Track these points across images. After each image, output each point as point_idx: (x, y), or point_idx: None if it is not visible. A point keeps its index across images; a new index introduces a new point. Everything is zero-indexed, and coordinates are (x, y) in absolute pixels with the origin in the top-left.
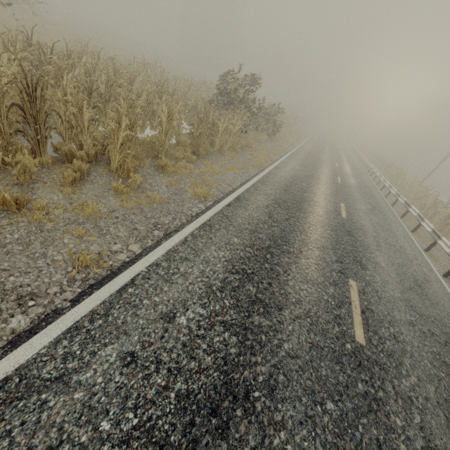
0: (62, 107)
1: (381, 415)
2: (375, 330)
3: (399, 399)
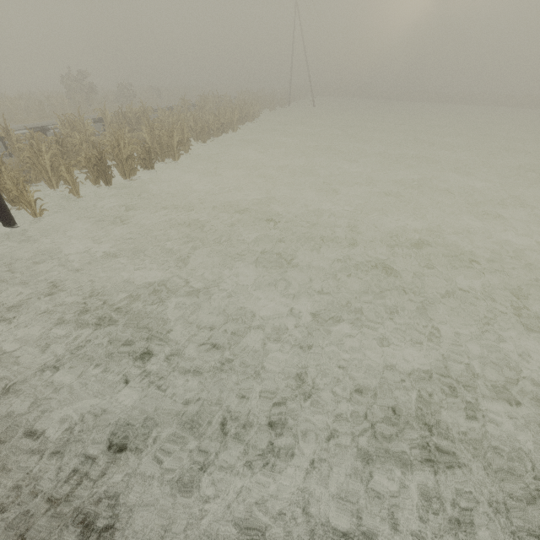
0: None
1: None
2: None
3: None
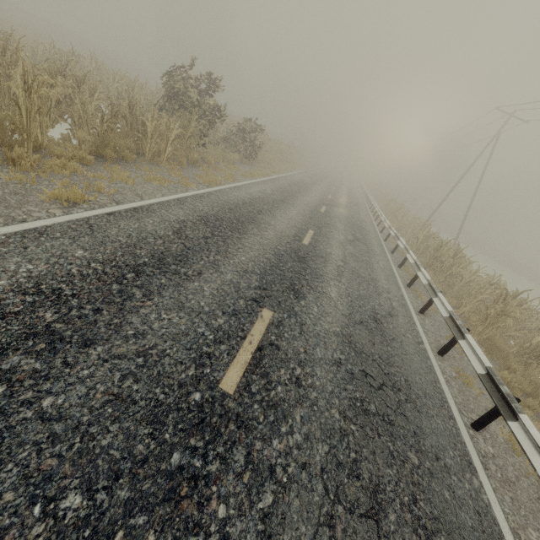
0: None
1: (189, 504)
2: (267, 373)
3: (249, 471)
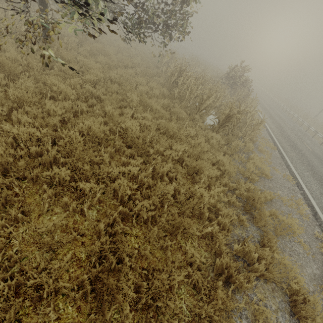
0: None
1: None
2: None
3: None
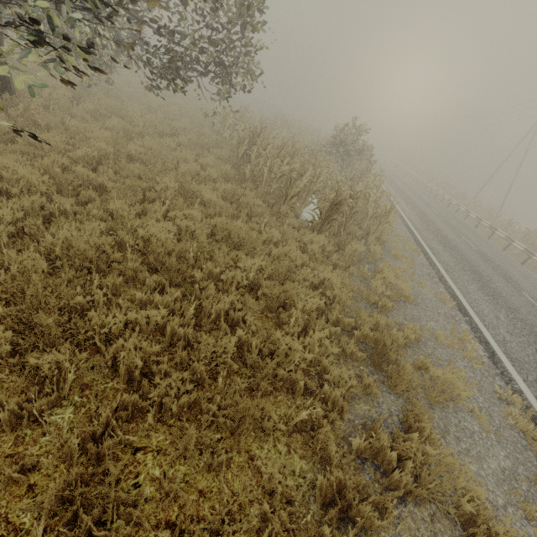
0: None
1: None
2: None
3: None
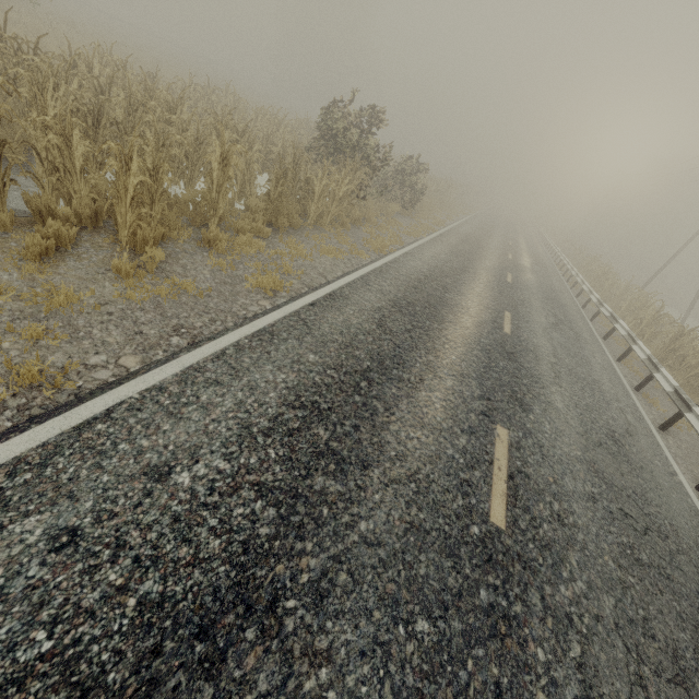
0: (40, 137)
1: (512, 643)
2: (527, 506)
3: (549, 617)
